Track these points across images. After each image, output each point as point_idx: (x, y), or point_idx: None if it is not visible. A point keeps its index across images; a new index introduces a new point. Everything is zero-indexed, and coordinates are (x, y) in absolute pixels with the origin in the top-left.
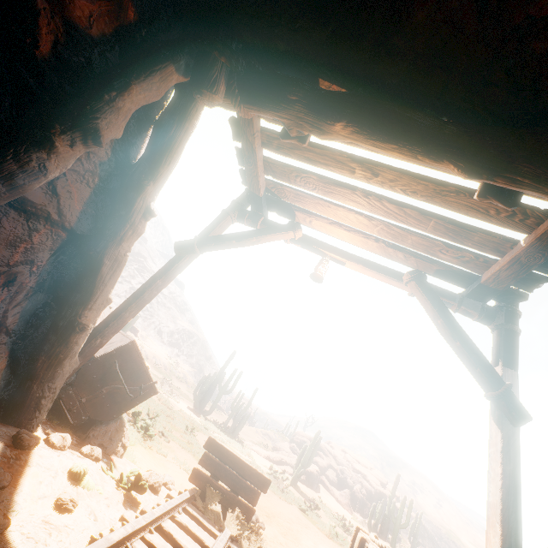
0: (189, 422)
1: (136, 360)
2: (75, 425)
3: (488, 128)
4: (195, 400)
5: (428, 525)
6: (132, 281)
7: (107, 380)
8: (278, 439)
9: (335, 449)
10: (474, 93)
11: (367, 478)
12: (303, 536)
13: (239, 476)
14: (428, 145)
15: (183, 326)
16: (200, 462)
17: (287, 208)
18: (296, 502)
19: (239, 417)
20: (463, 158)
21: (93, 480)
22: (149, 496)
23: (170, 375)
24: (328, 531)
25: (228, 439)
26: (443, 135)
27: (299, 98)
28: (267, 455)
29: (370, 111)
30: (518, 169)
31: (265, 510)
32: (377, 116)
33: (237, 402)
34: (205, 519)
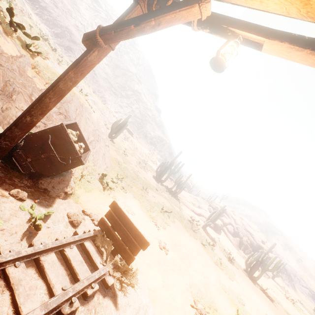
0: (147, 184)
1: (65, 138)
2: (27, 174)
3: None
4: (156, 174)
5: (288, 267)
6: (132, 106)
7: (45, 149)
8: (202, 202)
9: (235, 216)
10: None
11: (253, 236)
12: (196, 261)
13: (128, 233)
14: None
15: (158, 135)
16: (105, 215)
17: None
18: (200, 239)
19: (178, 187)
20: None
21: (0, 214)
22: (65, 228)
23: (148, 159)
24: (215, 260)
25: (169, 197)
26: None
27: None
28: (192, 209)
29: None
30: None
31: (175, 241)
32: None
33: (178, 179)
34: (96, 254)
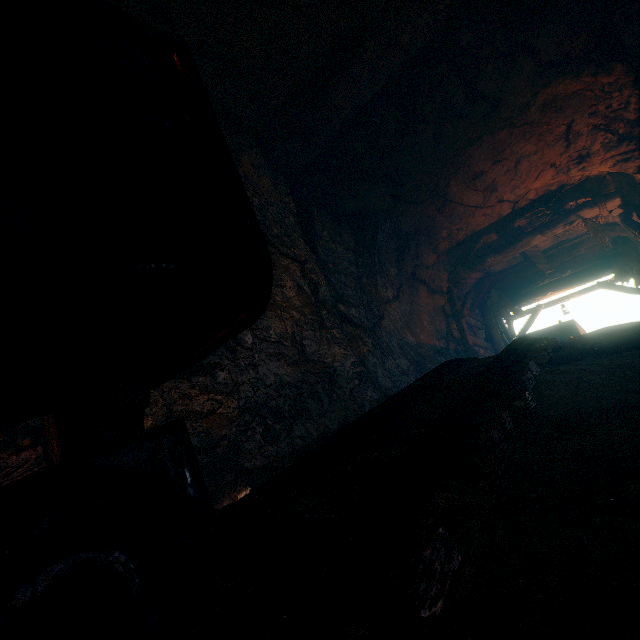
0: None
1: None
2: None
3: (580, 273)
4: None
5: None
6: None
7: None
8: None
9: None
10: (570, 272)
11: None
12: None
13: None
14: (571, 284)
15: None
16: None
17: (529, 303)
18: None
19: None
20: (582, 281)
21: None
22: None
23: None
24: None
25: None
26: (573, 282)
27: (530, 298)
28: None
29: (551, 289)
30: (595, 275)
31: None
32: (553, 288)
33: None
34: None
